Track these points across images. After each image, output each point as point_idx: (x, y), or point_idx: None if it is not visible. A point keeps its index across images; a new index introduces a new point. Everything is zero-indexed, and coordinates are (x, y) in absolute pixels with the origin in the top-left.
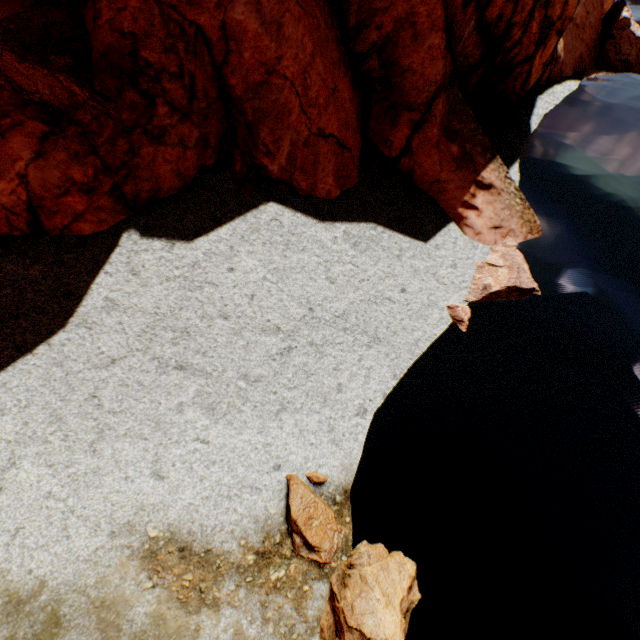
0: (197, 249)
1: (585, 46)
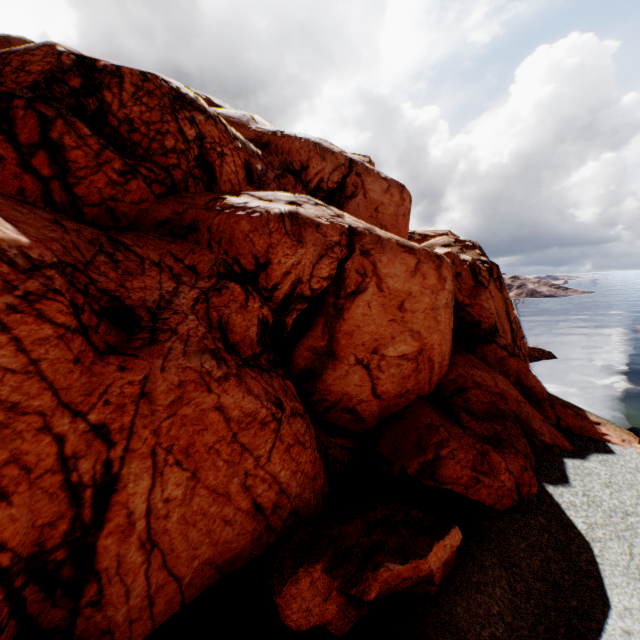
0: (575, 485)
1: None
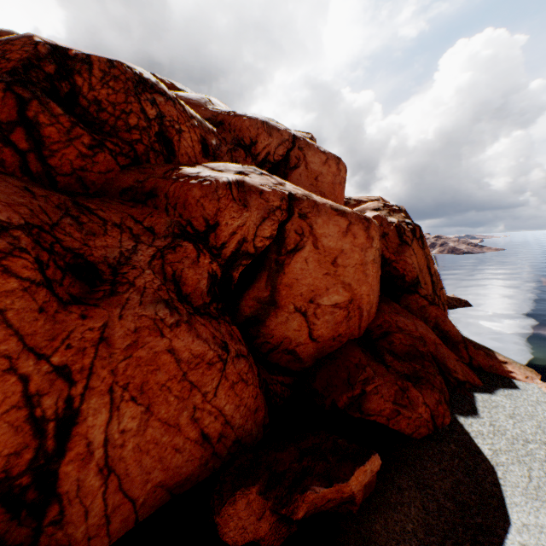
0: (483, 416)
1: None
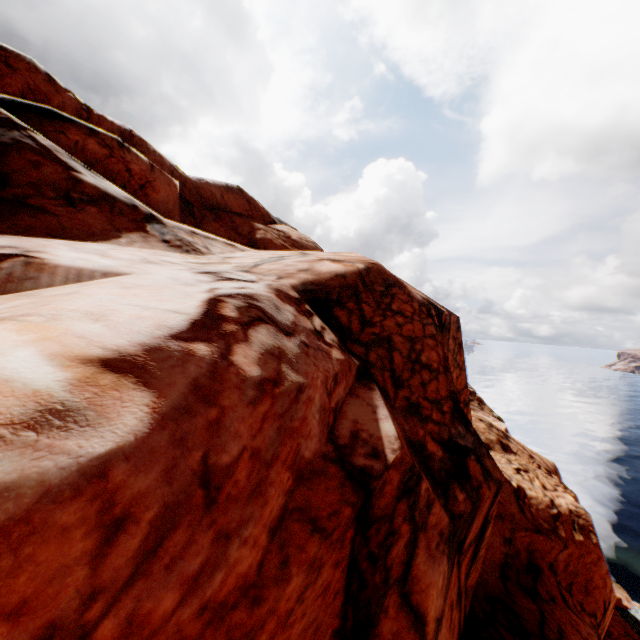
0: None
1: None
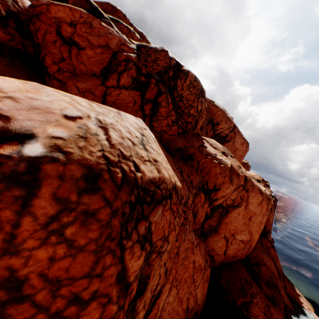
0: None
1: None
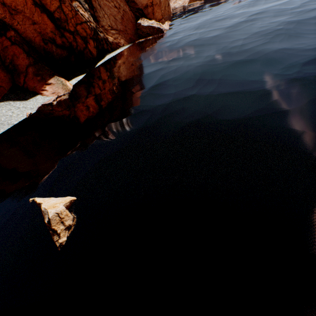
0: None
1: (131, 35)
